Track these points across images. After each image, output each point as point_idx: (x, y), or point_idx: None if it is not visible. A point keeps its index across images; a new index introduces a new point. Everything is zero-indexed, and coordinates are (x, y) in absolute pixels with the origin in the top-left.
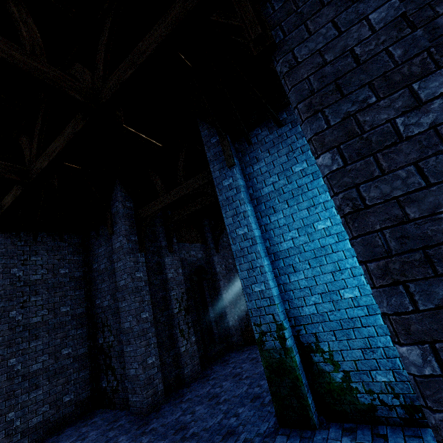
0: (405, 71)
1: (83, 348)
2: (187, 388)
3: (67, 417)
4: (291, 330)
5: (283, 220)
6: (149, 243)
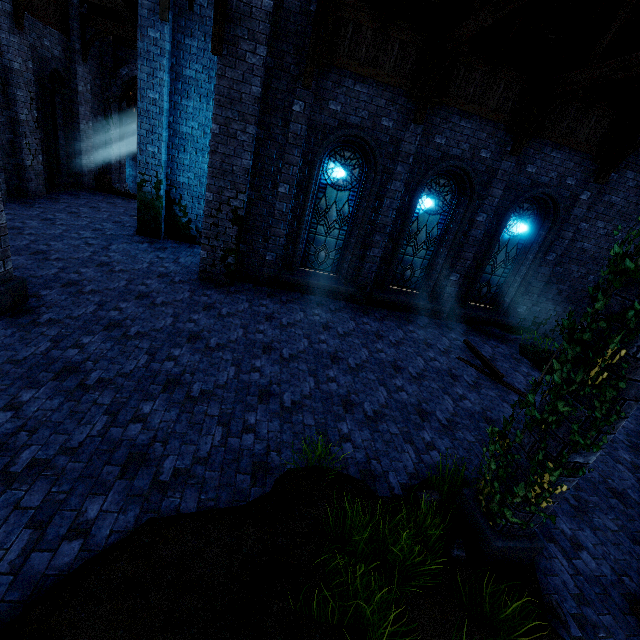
0: (248, 118)
1: None
2: (32, 200)
3: None
4: (166, 187)
5: (192, 109)
6: None
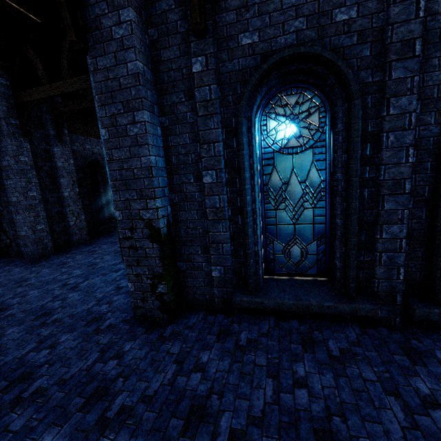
0: (134, 104)
1: None
2: (74, 248)
3: None
4: None
5: None
6: (35, 129)
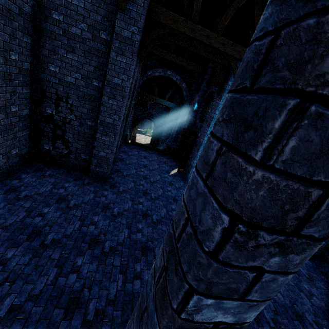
0: None
1: (26, 109)
2: (116, 166)
3: (13, 165)
4: None
5: None
6: None
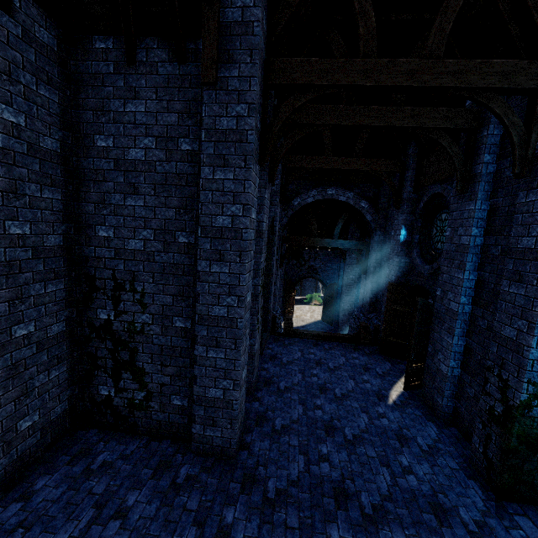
0: None
1: (57, 323)
2: (258, 403)
3: (26, 455)
4: None
5: None
6: None
